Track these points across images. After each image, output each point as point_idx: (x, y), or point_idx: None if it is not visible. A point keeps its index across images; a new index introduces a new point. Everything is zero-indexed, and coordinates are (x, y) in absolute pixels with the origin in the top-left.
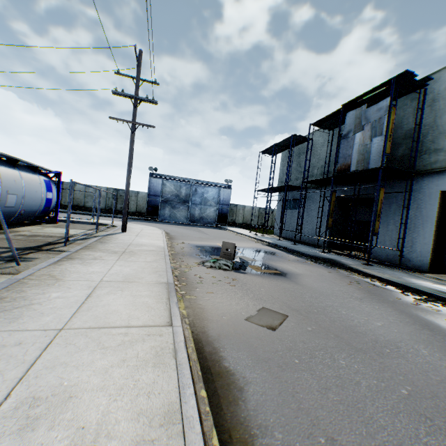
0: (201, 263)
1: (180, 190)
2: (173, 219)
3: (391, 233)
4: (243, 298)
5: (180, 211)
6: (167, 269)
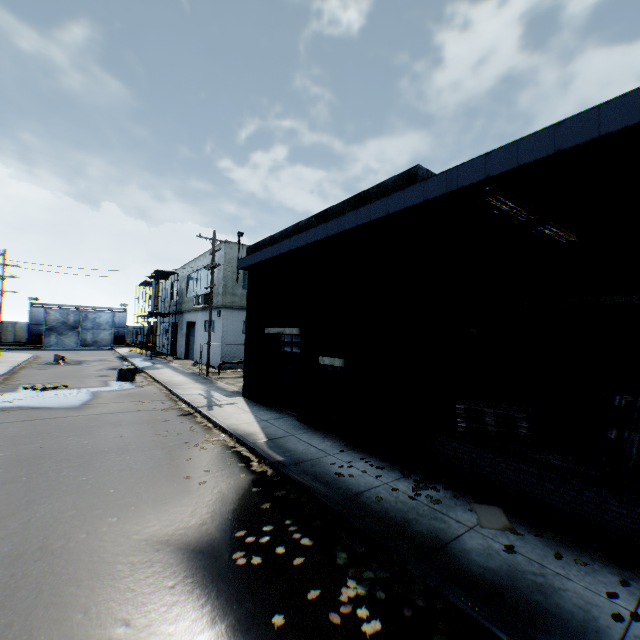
0: (42, 364)
1: (68, 317)
2: (62, 346)
3: (180, 342)
4: (44, 368)
5: (70, 337)
6: (18, 364)
